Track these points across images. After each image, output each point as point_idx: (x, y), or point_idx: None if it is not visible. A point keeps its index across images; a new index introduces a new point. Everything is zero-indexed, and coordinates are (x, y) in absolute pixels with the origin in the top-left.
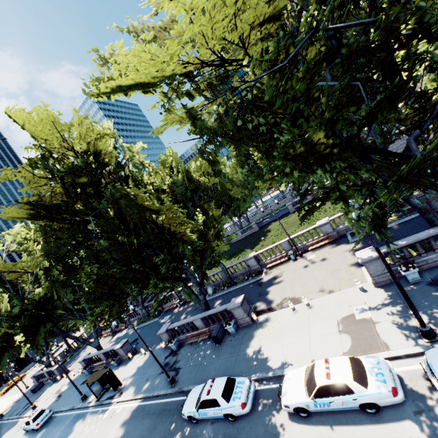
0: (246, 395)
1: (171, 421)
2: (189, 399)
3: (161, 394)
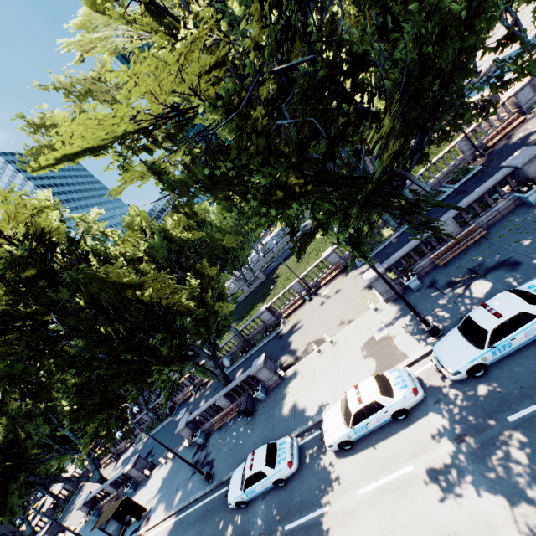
0: (290, 453)
1: (218, 518)
2: (232, 485)
3: (198, 497)
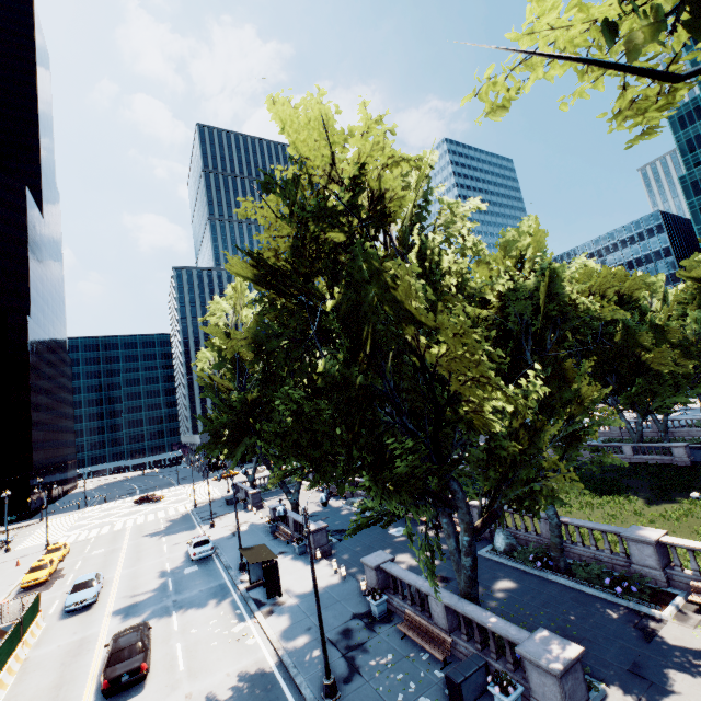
0: None
1: None
2: None
3: (302, 693)
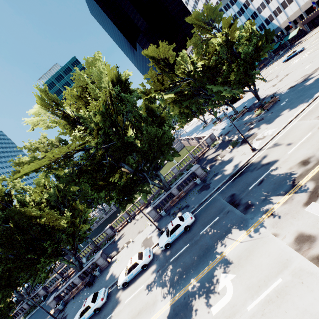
0: (103, 294)
1: None
2: None
3: None
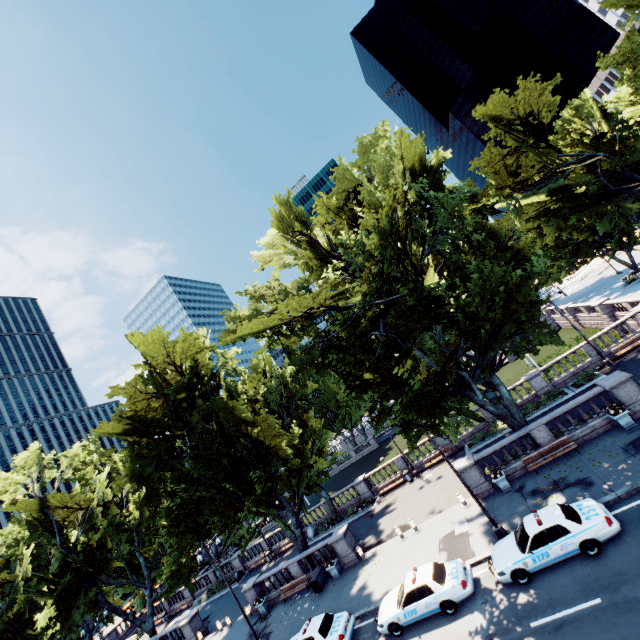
0: (344, 627)
1: None
2: None
3: None
